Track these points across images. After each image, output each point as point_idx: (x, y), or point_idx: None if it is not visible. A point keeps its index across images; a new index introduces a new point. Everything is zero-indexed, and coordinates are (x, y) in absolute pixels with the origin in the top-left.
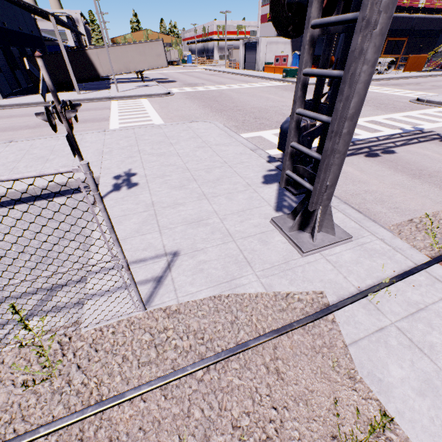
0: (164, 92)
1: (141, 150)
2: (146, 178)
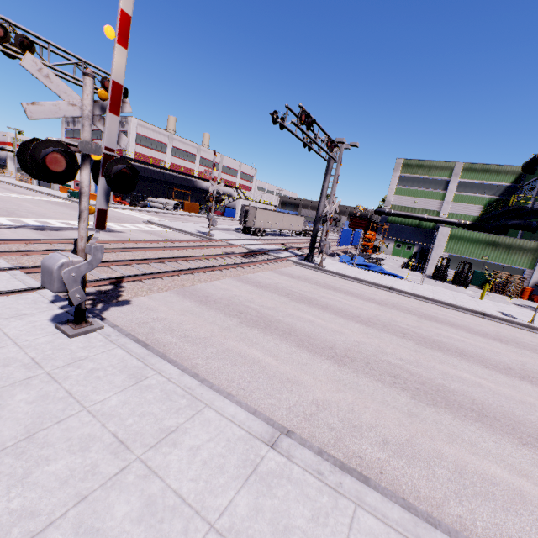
0: None
1: None
2: None
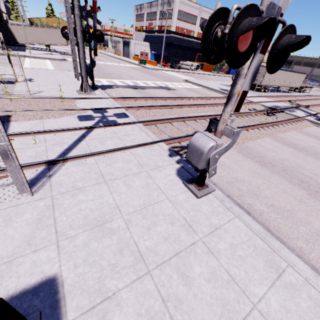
0: (61, 59)
1: (39, 75)
2: (38, 81)
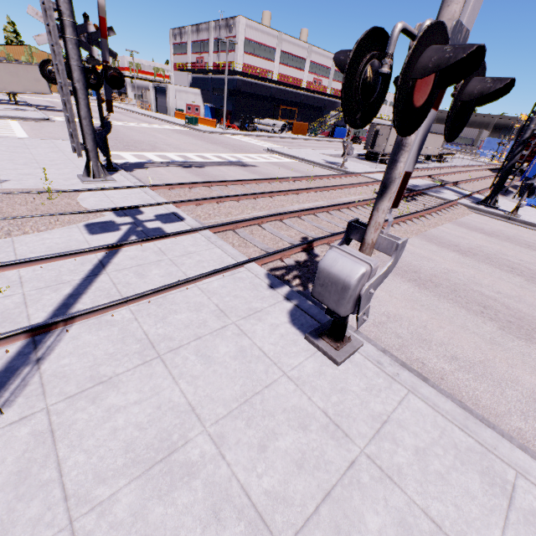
0: (40, 118)
1: None
2: None
